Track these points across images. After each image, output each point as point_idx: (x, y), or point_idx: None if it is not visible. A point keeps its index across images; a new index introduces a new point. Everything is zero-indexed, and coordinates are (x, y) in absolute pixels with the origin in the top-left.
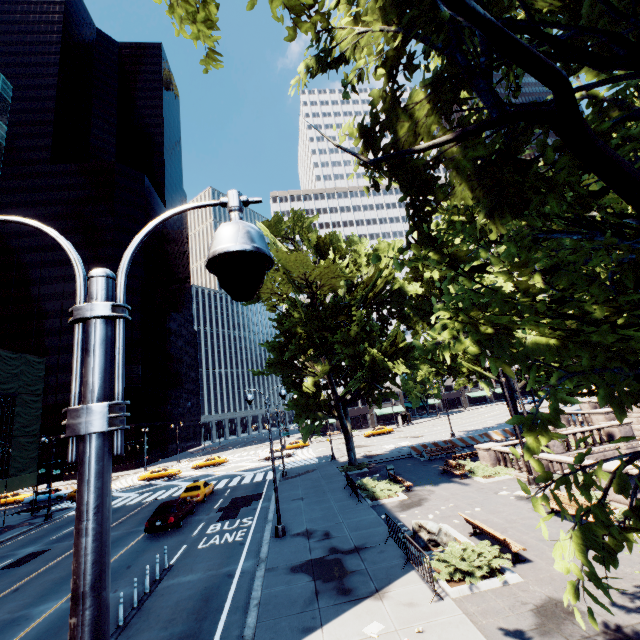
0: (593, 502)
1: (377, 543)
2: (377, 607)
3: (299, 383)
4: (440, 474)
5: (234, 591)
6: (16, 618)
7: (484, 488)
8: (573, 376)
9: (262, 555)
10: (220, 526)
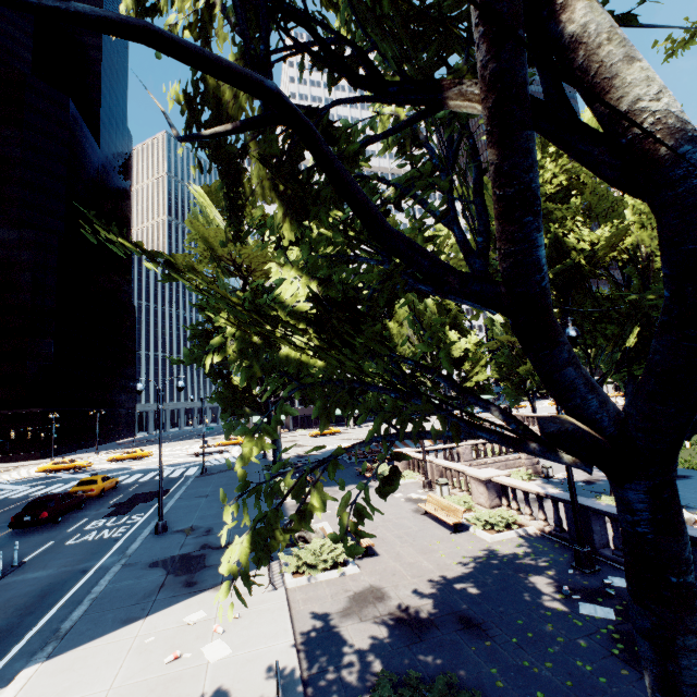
0: (453, 504)
1: None
2: (212, 598)
3: (227, 376)
4: (355, 476)
5: (79, 586)
6: None
7: None
8: (309, 388)
9: (129, 551)
10: (104, 522)
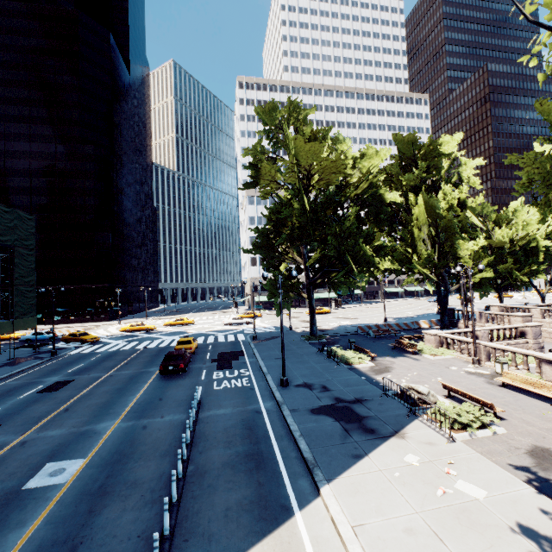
0: (545, 382)
1: (373, 397)
2: (404, 444)
3: (277, 266)
4: (391, 349)
5: (270, 424)
6: (84, 432)
7: (435, 363)
8: None
9: (279, 399)
10: (222, 374)
